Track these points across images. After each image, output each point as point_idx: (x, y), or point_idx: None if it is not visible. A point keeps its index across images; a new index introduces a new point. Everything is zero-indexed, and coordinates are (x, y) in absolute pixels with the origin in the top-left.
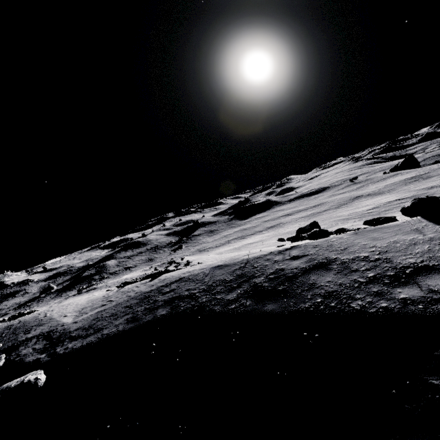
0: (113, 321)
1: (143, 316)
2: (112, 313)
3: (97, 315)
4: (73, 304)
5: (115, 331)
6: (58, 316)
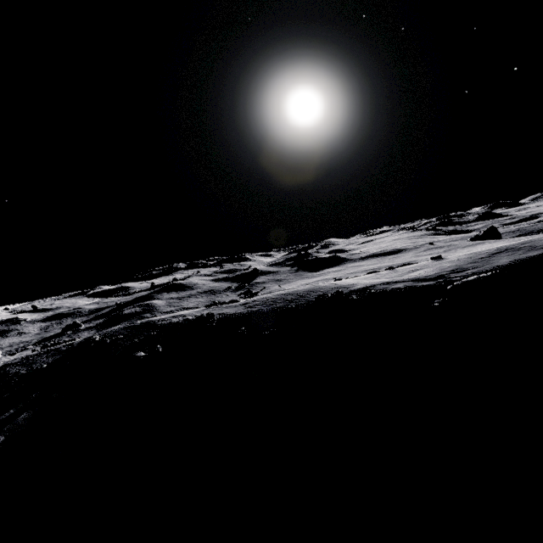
0: (491, 260)
1: (537, 251)
2: (467, 262)
3: (444, 268)
4: (343, 281)
5: (519, 258)
6: (359, 281)
